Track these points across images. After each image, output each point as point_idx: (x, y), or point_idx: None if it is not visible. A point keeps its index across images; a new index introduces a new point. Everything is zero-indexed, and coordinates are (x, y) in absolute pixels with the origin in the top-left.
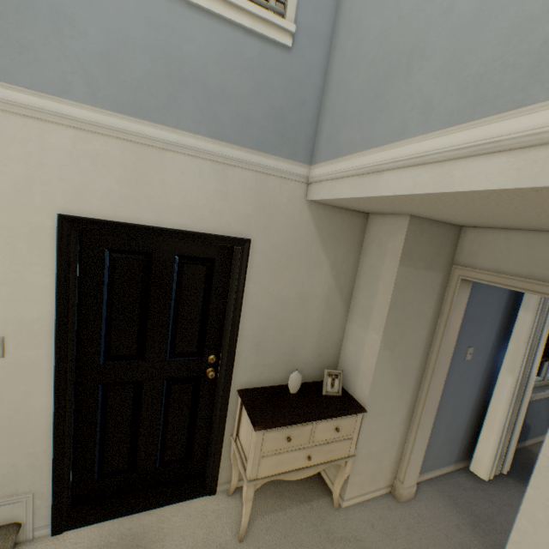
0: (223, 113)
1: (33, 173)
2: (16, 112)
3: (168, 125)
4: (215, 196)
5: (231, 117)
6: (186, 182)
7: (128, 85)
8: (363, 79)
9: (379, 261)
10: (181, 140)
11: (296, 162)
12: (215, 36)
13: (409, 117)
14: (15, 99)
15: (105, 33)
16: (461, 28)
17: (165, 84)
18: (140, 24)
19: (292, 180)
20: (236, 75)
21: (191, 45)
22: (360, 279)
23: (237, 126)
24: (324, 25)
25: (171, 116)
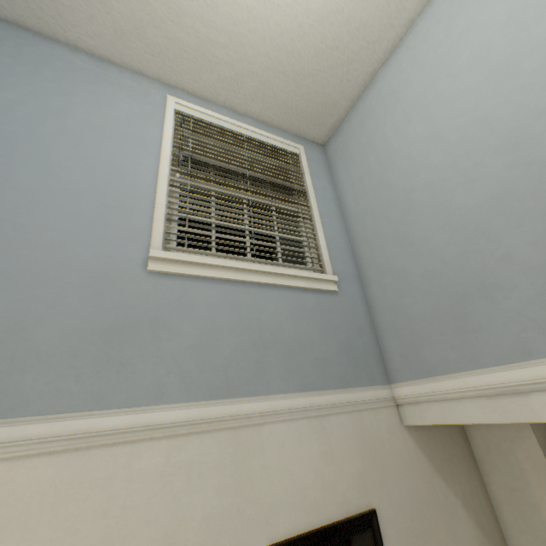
0: (304, 361)
1: (112, 528)
2: (104, 443)
3: (259, 393)
4: (320, 460)
5: (311, 362)
6: (288, 455)
7: (219, 366)
8: (424, 304)
9: (518, 478)
10: (274, 404)
11: (377, 385)
12: (282, 300)
13: (525, 336)
14: (105, 426)
15: (196, 326)
16: (537, 269)
17: (250, 353)
18: (224, 309)
19: (381, 407)
20: (305, 324)
21: (266, 312)
22: (503, 510)
23: (318, 369)
24: (351, 269)
25: (260, 382)
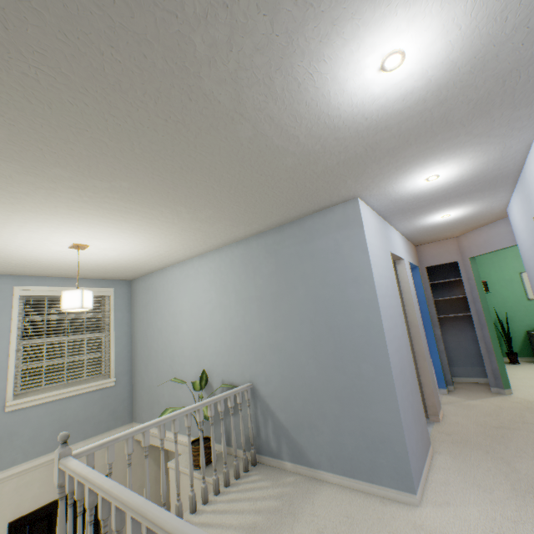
0: (88, 426)
1: None
2: None
3: None
4: None
5: (92, 425)
6: None
7: (43, 442)
8: (147, 397)
9: None
10: None
11: (126, 424)
12: (81, 400)
13: None
14: None
15: (32, 429)
16: (167, 403)
17: (60, 431)
18: (48, 416)
19: None
20: (92, 408)
21: (71, 409)
22: (171, 458)
23: (95, 427)
24: (128, 367)
25: None
